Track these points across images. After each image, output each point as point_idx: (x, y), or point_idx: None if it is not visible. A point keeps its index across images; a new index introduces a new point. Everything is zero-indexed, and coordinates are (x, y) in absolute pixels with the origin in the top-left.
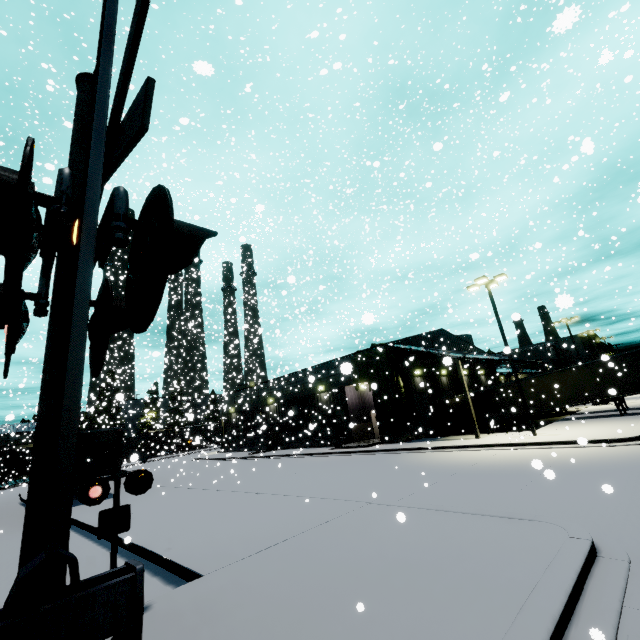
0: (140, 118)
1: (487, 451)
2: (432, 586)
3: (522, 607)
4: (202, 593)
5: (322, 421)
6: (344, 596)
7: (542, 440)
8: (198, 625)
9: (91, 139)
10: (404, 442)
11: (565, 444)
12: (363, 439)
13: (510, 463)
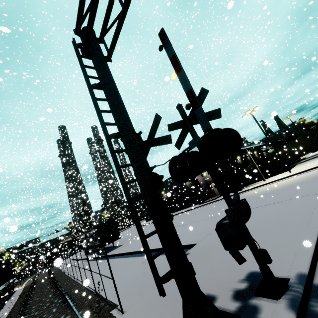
0: (219, 116)
1: (272, 184)
2: (280, 219)
3: (312, 213)
4: (202, 245)
5: (190, 194)
6: (253, 230)
7: (295, 173)
8: (211, 249)
9: (208, 122)
10: (231, 192)
11: (305, 171)
12: (211, 197)
13: (285, 185)
